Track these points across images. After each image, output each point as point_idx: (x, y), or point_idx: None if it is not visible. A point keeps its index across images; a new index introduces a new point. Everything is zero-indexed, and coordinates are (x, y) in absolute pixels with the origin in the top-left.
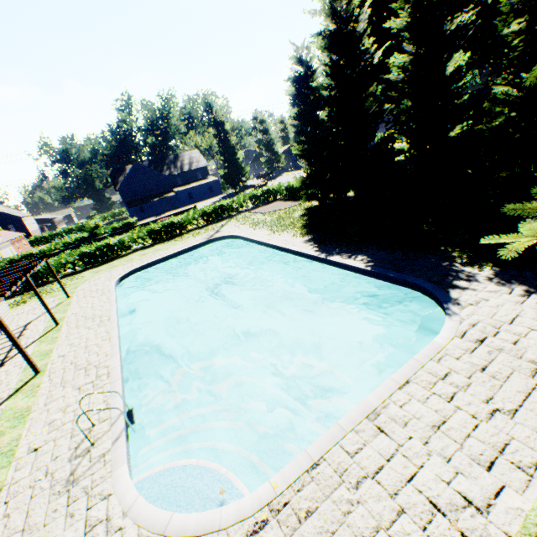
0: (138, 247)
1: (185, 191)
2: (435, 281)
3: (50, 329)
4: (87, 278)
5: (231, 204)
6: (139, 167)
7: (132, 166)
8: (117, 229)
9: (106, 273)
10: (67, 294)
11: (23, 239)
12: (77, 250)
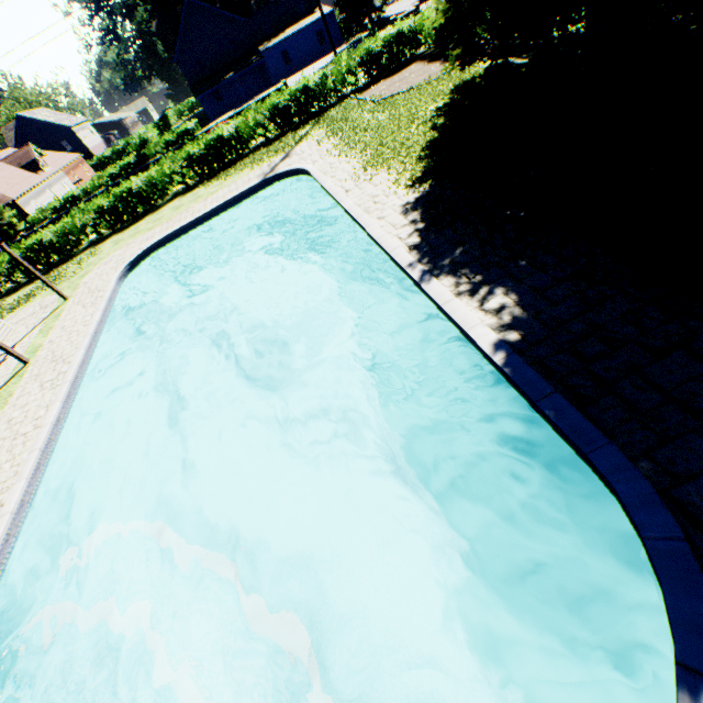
0: (180, 190)
1: (275, 50)
2: (697, 508)
3: (18, 370)
4: (104, 255)
5: (324, 81)
6: (195, 6)
7: (183, 6)
8: (171, 145)
9: (123, 248)
10: (61, 295)
11: (81, 164)
12: (90, 204)
